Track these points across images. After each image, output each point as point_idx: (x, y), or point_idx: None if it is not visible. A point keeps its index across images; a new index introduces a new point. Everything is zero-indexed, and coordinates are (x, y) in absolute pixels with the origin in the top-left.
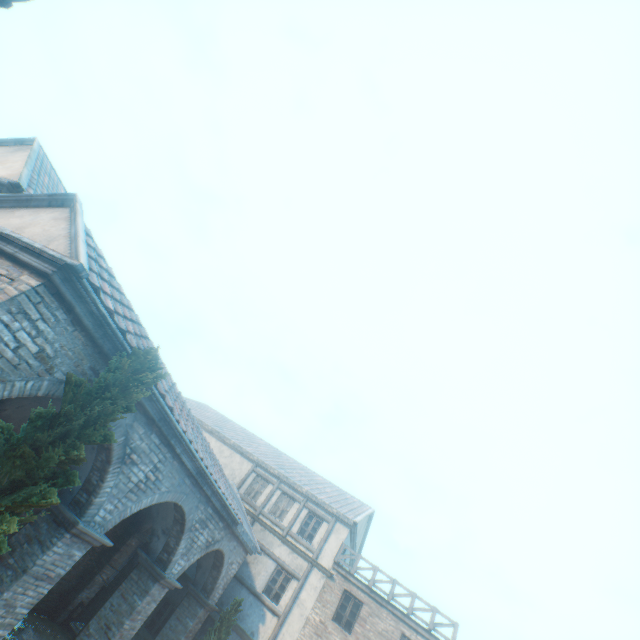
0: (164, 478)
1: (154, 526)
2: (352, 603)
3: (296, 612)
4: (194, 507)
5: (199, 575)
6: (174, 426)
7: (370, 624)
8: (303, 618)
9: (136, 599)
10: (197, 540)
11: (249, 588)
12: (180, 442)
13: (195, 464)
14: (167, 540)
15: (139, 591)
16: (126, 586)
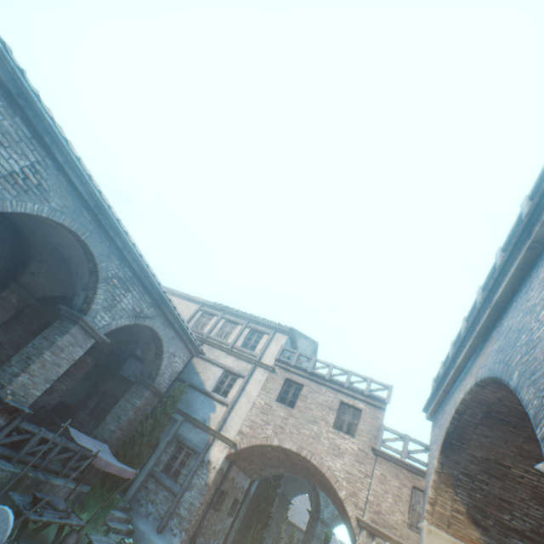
0: (51, 191)
1: (75, 288)
2: (294, 388)
3: (243, 400)
4: (105, 256)
5: (145, 368)
6: (40, 112)
7: (311, 399)
8: (250, 404)
9: (57, 338)
10: (120, 301)
11: (200, 390)
12: (58, 147)
13: (89, 192)
14: (86, 294)
15: (60, 332)
16: (48, 332)
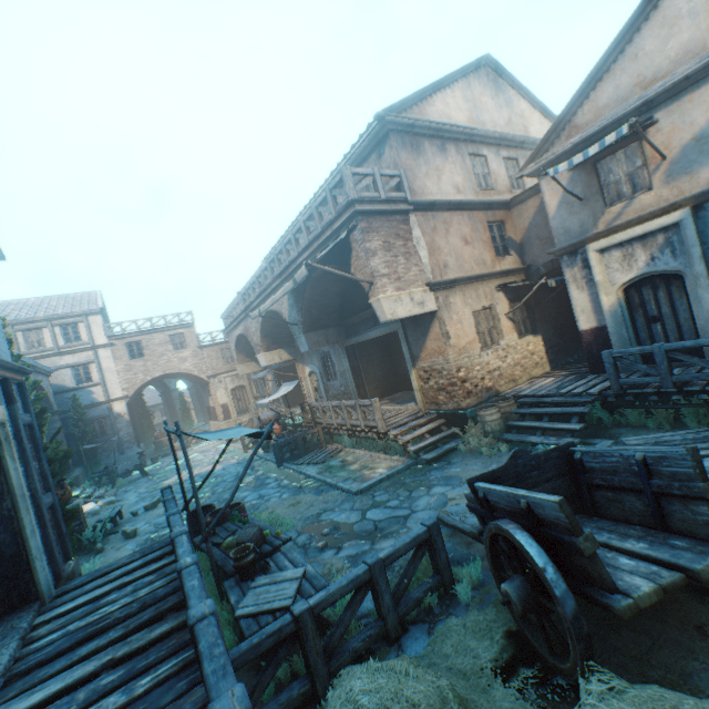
0: None
1: None
2: (136, 346)
3: (109, 374)
4: None
5: None
6: None
7: (153, 345)
8: (116, 373)
9: None
10: None
11: (67, 391)
12: None
13: None
14: None
15: None
16: None
